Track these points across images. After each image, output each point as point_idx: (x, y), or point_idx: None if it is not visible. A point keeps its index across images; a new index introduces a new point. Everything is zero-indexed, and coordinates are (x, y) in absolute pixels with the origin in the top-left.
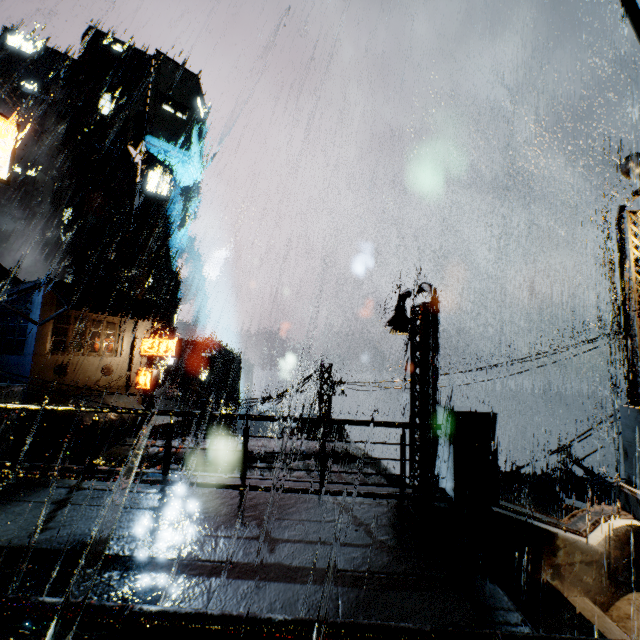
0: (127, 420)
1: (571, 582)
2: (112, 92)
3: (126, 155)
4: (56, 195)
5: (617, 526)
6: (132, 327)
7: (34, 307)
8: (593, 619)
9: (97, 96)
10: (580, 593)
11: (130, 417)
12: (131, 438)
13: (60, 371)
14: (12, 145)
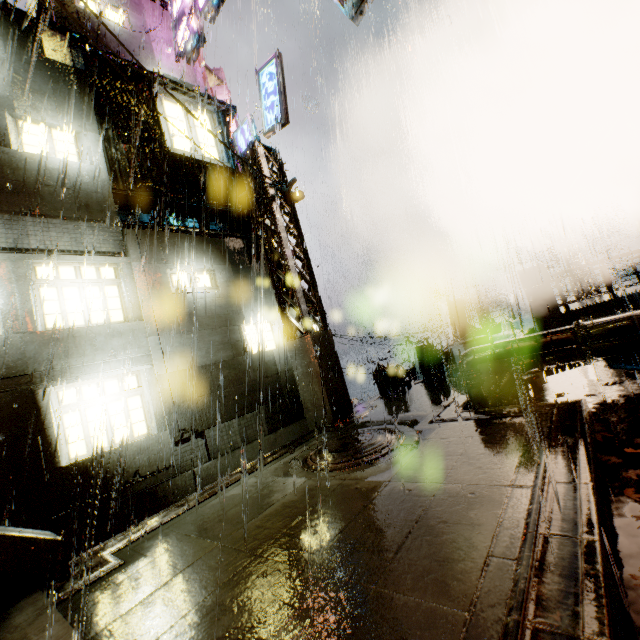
0: None
1: None
2: None
3: None
4: None
5: None
6: None
7: None
8: None
9: None
10: None
11: None
12: None
13: None
14: None
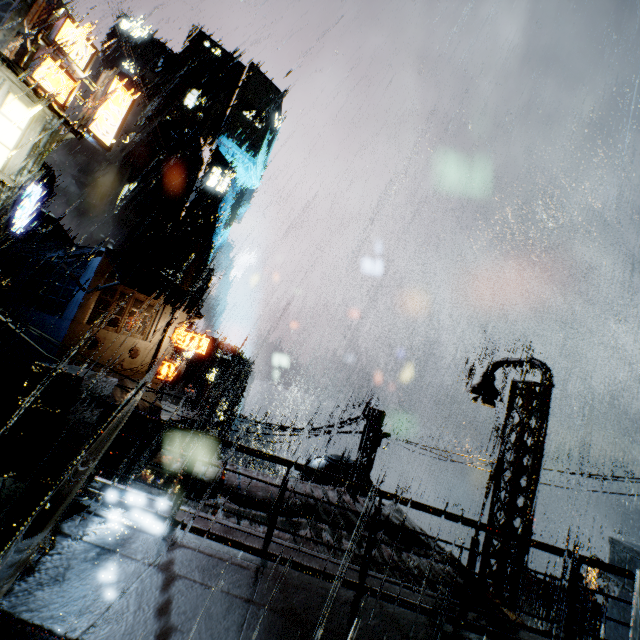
0: (141, 409)
1: None
2: (201, 89)
3: (197, 148)
4: (122, 169)
5: None
6: (169, 314)
7: (86, 273)
8: None
9: (186, 90)
10: None
11: (144, 407)
12: (170, 447)
13: (92, 343)
14: (124, 115)
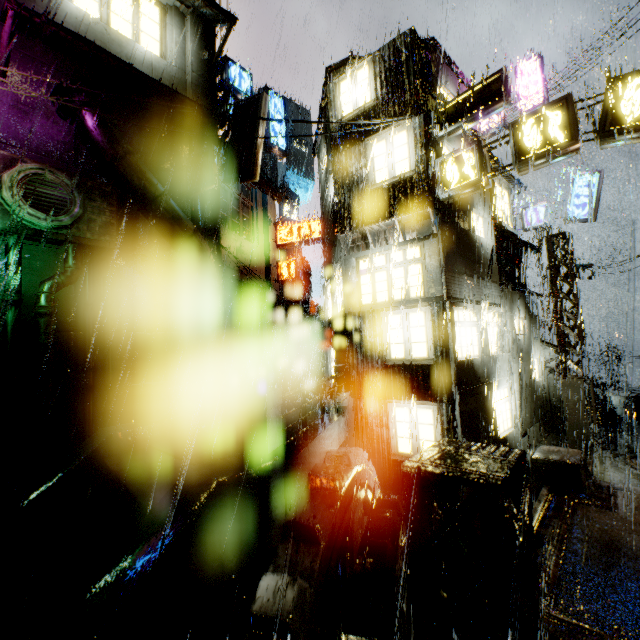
0: None
1: None
2: None
3: None
4: None
5: None
6: None
7: None
8: None
9: None
10: None
11: None
12: None
13: None
14: None
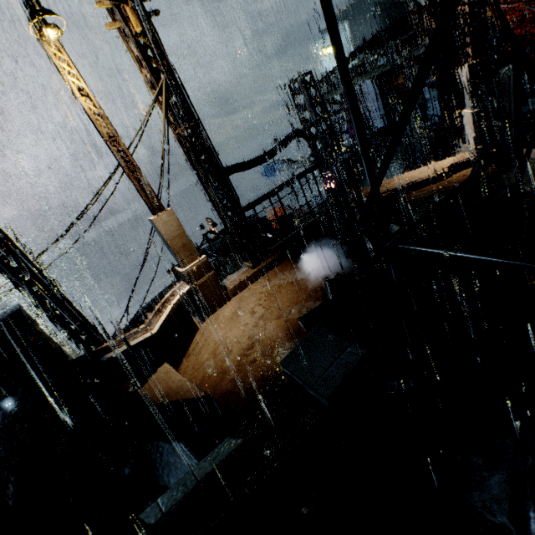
0: None
1: (153, 364)
2: None
3: None
4: None
5: (177, 300)
6: None
7: None
8: (164, 377)
9: None
10: (162, 363)
11: None
12: None
13: None
14: None
